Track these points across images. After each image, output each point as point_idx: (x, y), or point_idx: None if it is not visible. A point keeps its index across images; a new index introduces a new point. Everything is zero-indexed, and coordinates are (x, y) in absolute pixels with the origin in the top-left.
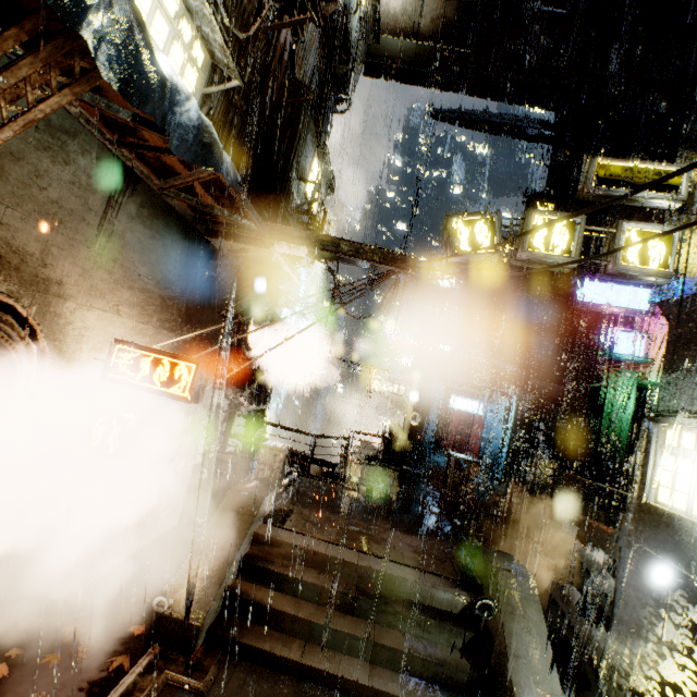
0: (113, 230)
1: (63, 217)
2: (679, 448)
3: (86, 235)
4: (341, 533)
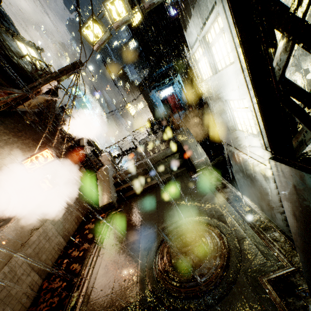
0: None
1: None
2: (198, 59)
3: None
4: (137, 159)
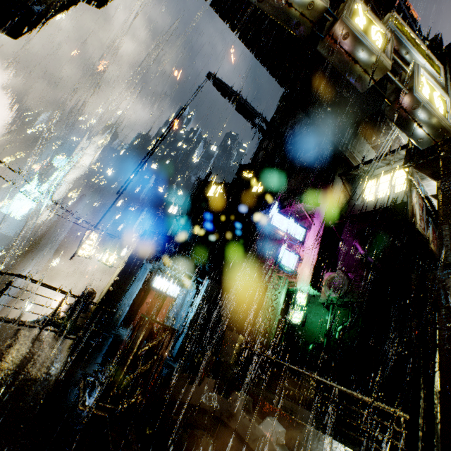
0: None
1: None
2: None
3: None
4: None
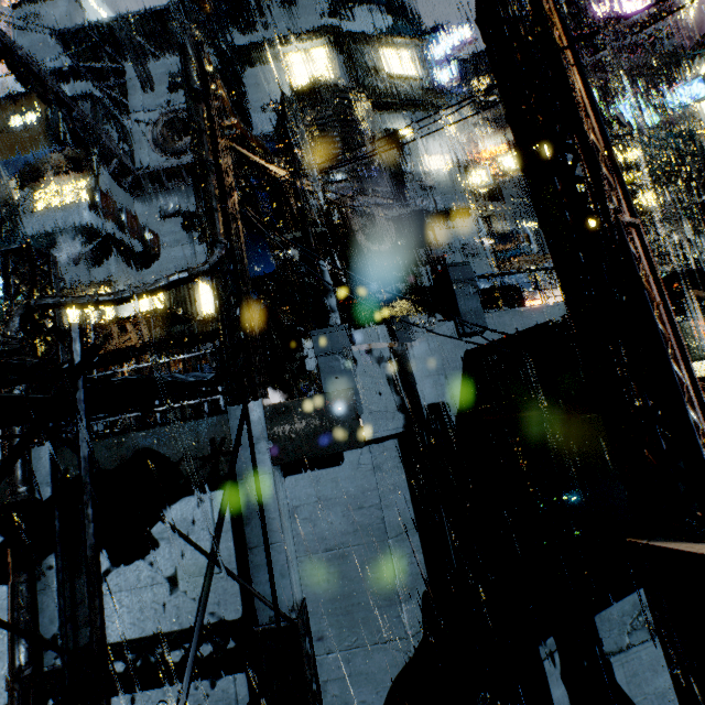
0: None
1: None
2: None
3: None
4: None
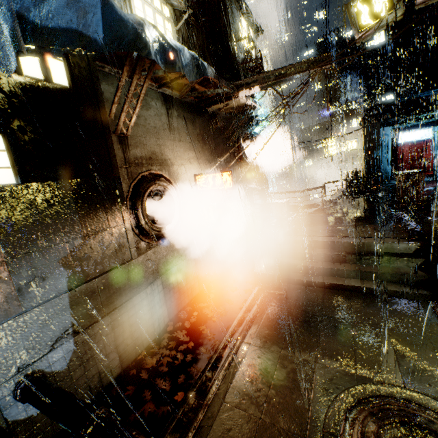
0: (174, 127)
1: (158, 132)
2: None
3: (167, 135)
4: (329, 232)
